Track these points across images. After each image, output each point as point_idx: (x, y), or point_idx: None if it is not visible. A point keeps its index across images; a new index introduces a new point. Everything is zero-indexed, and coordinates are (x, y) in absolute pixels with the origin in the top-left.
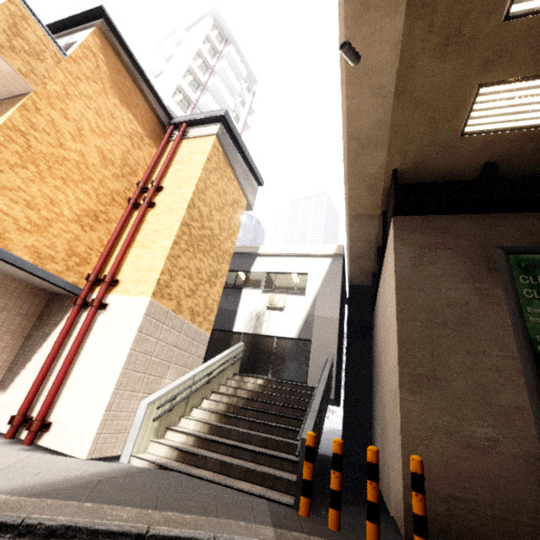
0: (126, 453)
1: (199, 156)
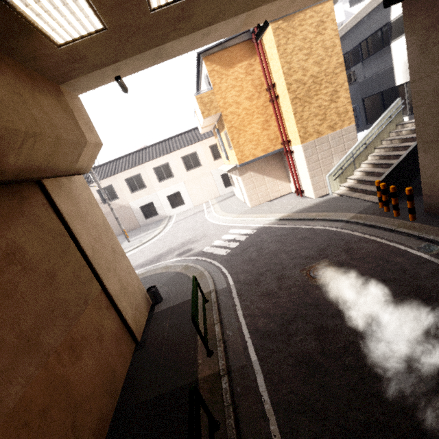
0: (330, 192)
1: (273, 49)
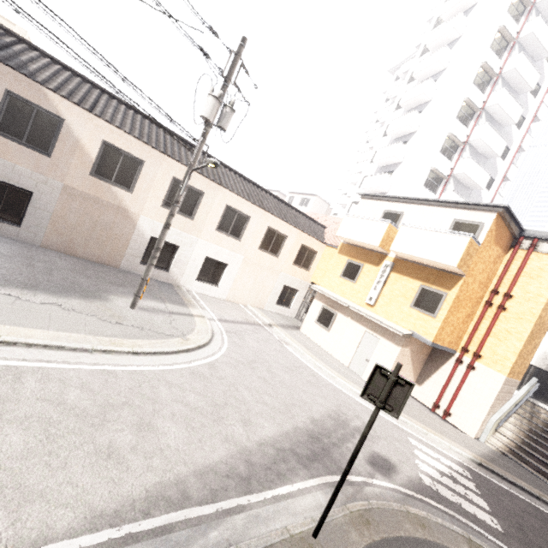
0: (482, 438)
1: None
